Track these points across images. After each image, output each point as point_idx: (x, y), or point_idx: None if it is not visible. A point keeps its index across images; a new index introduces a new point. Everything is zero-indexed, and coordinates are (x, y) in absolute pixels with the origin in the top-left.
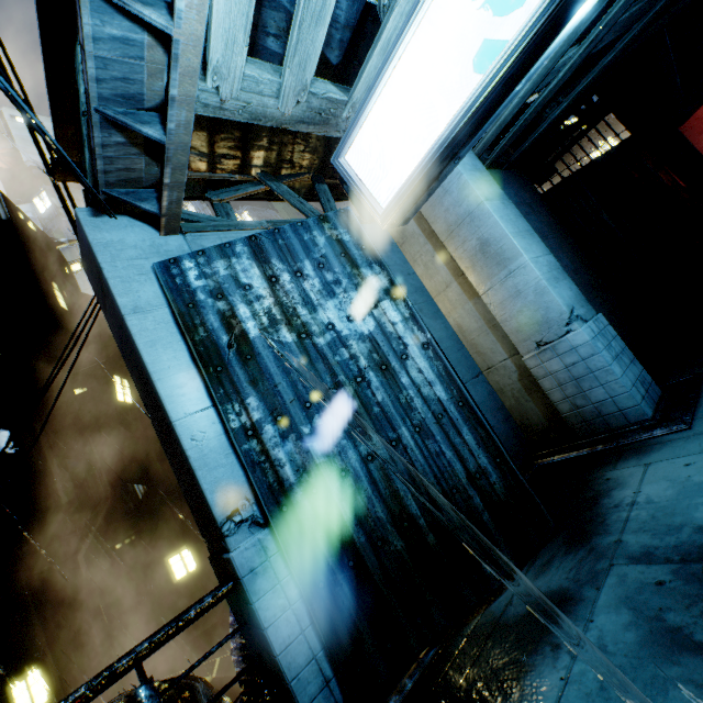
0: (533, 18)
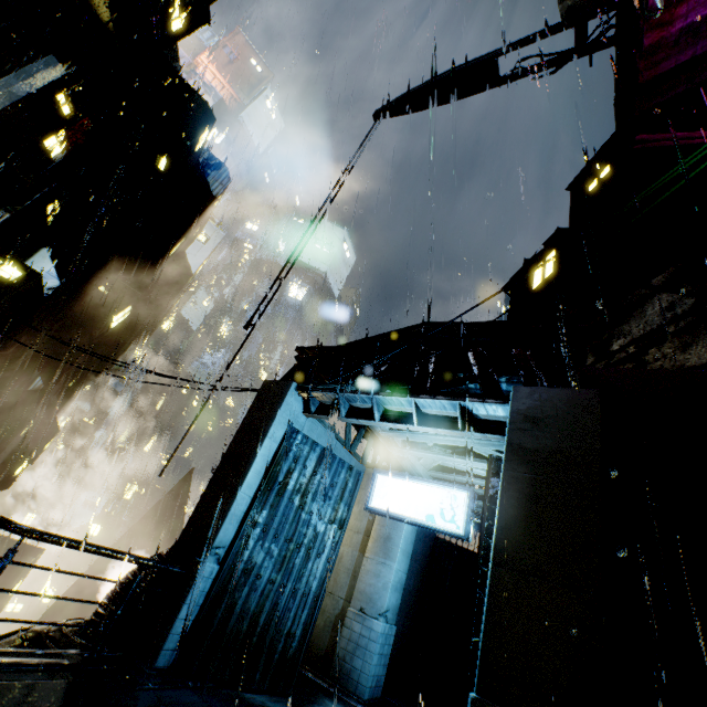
0: (443, 528)
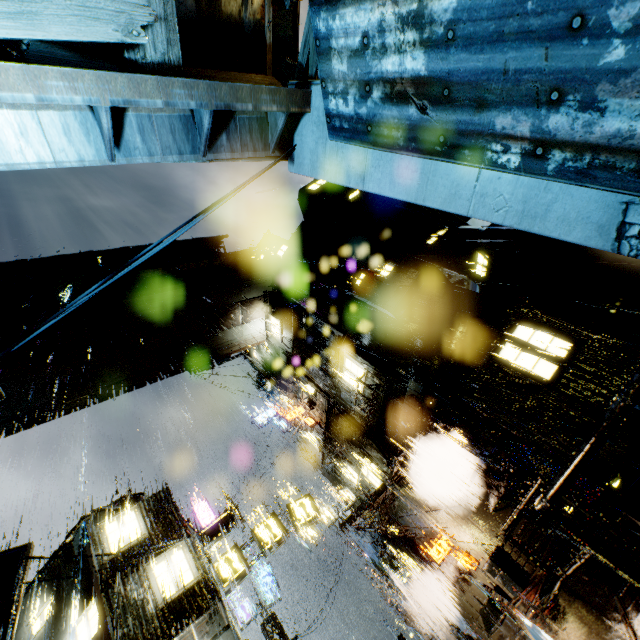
0: None
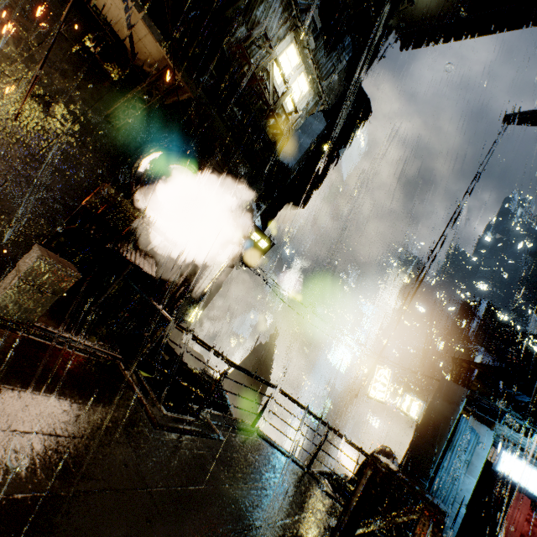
0: None
